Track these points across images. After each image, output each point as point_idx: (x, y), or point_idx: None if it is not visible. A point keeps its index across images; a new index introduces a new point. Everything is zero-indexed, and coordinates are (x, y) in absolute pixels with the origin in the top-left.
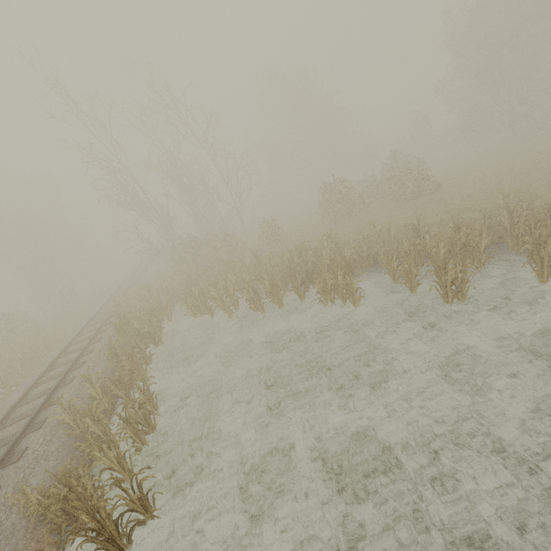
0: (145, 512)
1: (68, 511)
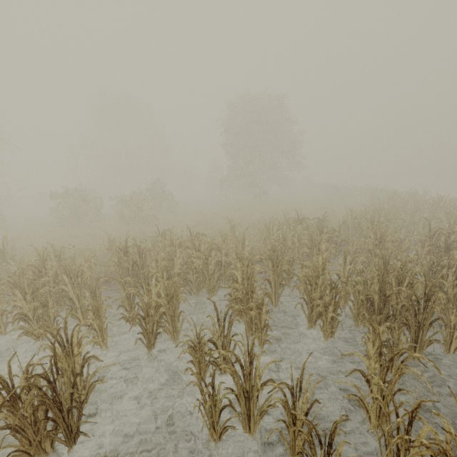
0: None
1: None
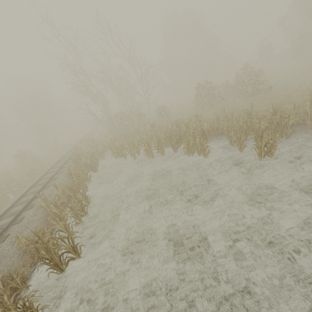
0: (75, 254)
1: (38, 249)
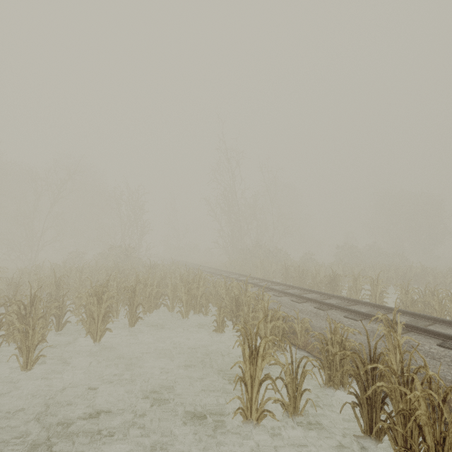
0: None
1: None
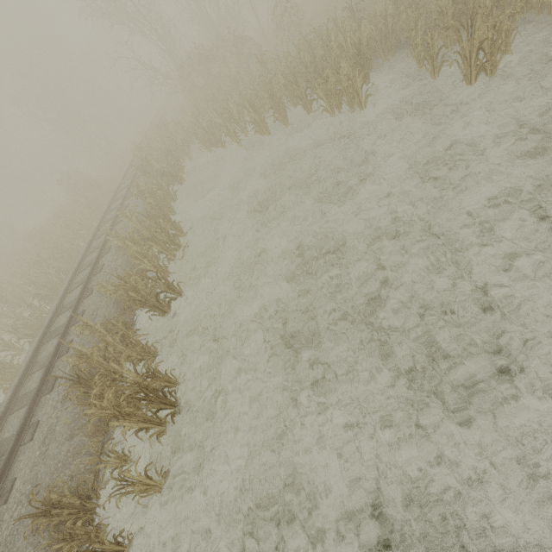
0: (175, 293)
1: (131, 294)
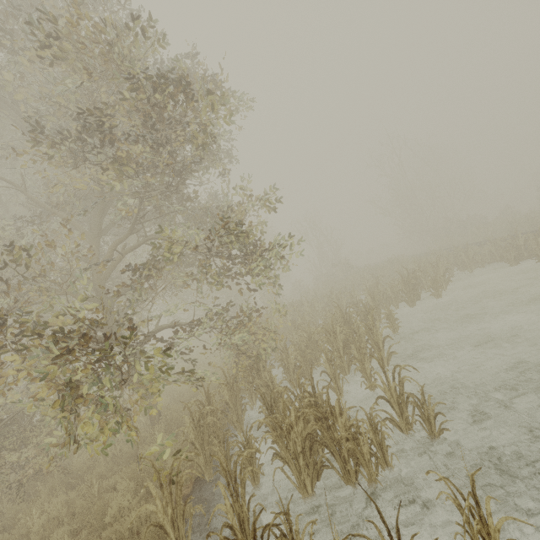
0: None
1: None
